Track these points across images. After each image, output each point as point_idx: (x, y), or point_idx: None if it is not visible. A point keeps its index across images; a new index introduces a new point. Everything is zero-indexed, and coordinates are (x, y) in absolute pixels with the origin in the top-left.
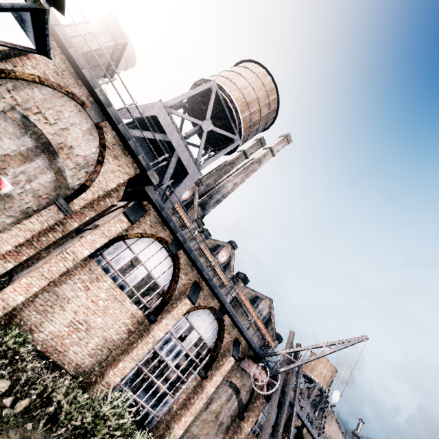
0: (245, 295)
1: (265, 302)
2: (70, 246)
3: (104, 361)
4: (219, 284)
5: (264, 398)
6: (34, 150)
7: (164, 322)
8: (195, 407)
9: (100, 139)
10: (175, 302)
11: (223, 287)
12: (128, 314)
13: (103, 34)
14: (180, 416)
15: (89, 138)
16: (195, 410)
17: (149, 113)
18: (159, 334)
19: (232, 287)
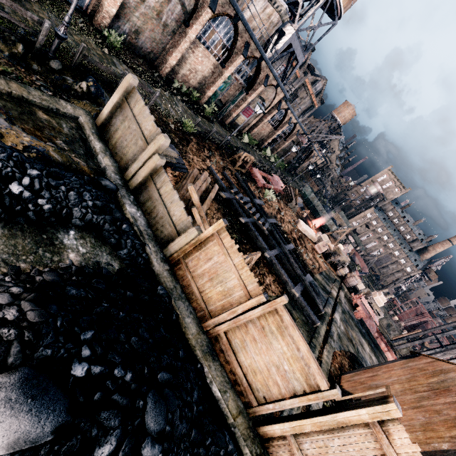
0: (309, 81)
1: (322, 82)
2: (262, 120)
3: (262, 139)
4: (294, 77)
5: (302, 144)
6: (260, 102)
7: (279, 131)
8: (281, 148)
9: (276, 93)
10: (283, 125)
11: (296, 79)
12: (270, 129)
13: (278, 22)
14: (276, 149)
15: (273, 93)
16: (281, 148)
17: (288, 43)
18: (277, 134)
19: (303, 77)
